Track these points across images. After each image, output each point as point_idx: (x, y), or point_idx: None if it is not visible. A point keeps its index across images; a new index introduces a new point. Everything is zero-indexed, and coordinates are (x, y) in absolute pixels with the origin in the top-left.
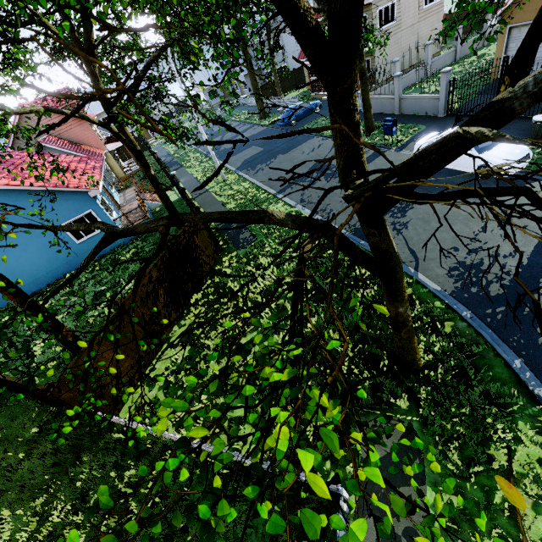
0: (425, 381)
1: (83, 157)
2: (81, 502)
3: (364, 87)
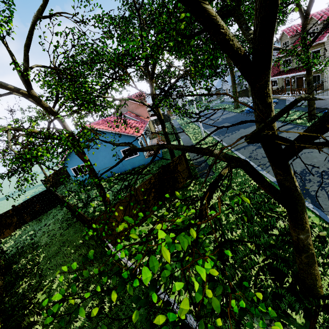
0: (325, 309)
1: (139, 121)
2: (86, 286)
3: (310, 91)
